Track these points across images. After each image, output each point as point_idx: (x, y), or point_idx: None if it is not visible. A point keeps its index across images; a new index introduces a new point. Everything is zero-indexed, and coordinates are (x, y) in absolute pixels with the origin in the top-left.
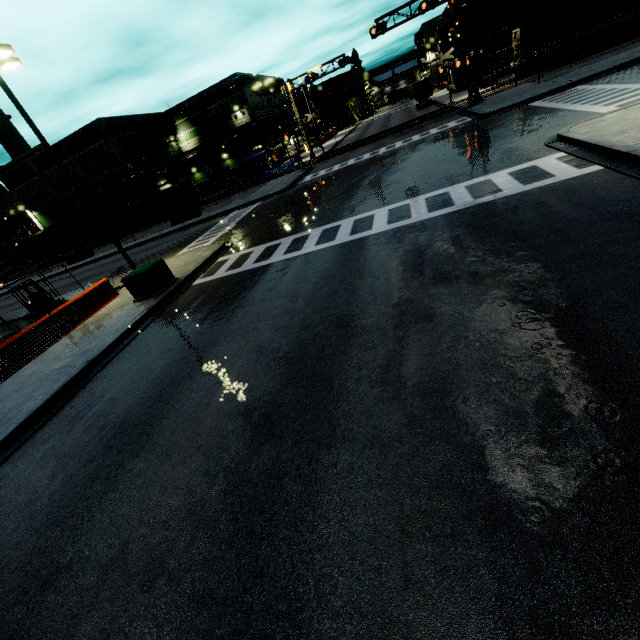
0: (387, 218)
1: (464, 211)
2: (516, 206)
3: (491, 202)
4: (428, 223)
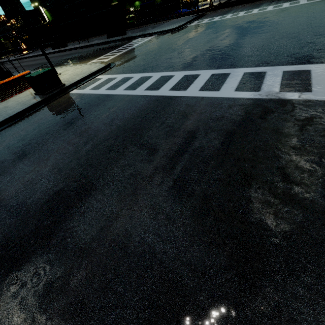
0: (204, 83)
1: (261, 102)
2: (311, 119)
3: (291, 102)
4: (225, 103)
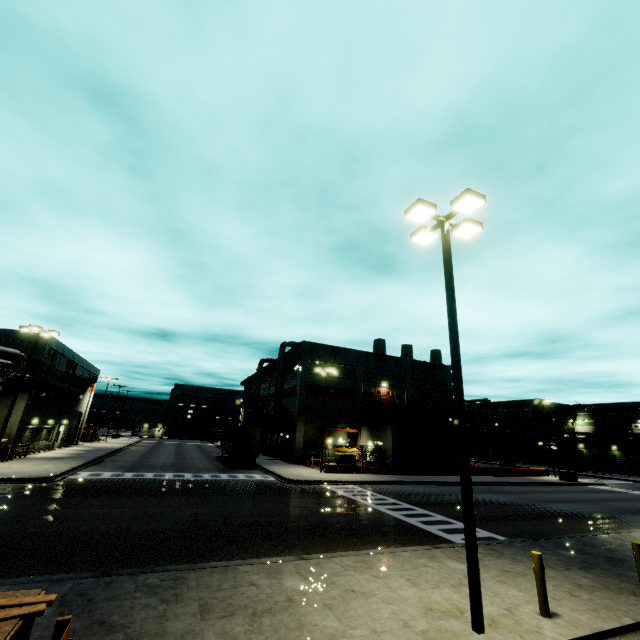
0: None
1: None
2: None
3: None
4: None
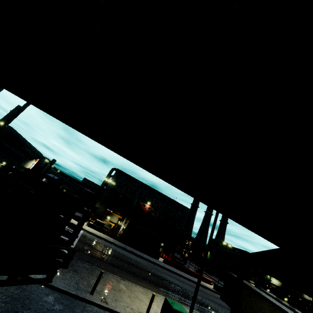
0: None
1: None
2: None
3: None
4: None
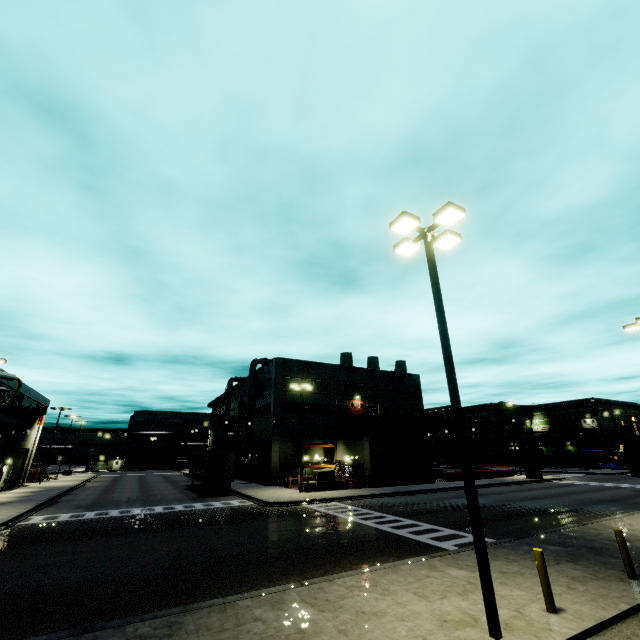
0: None
1: None
2: None
3: None
4: None
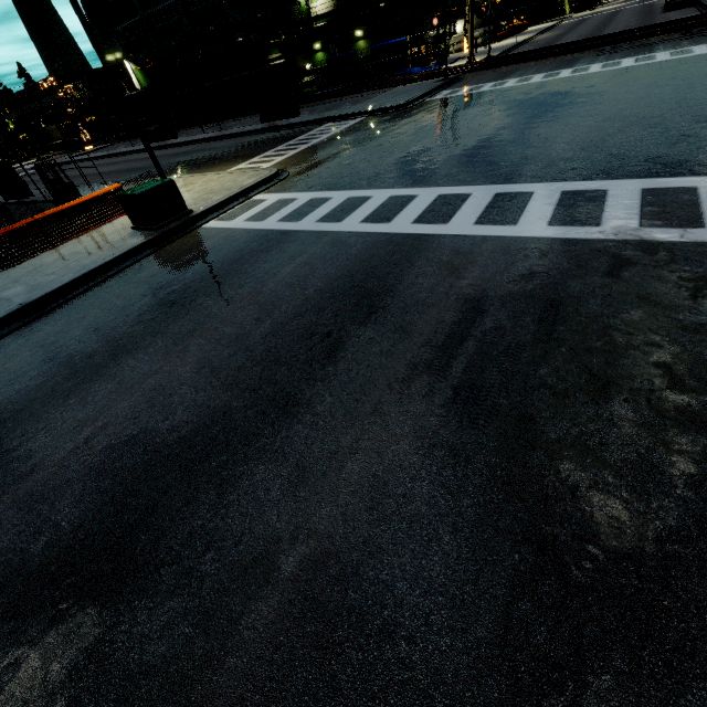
0: (482, 210)
1: (607, 247)
2: None
3: (667, 246)
4: (532, 248)
